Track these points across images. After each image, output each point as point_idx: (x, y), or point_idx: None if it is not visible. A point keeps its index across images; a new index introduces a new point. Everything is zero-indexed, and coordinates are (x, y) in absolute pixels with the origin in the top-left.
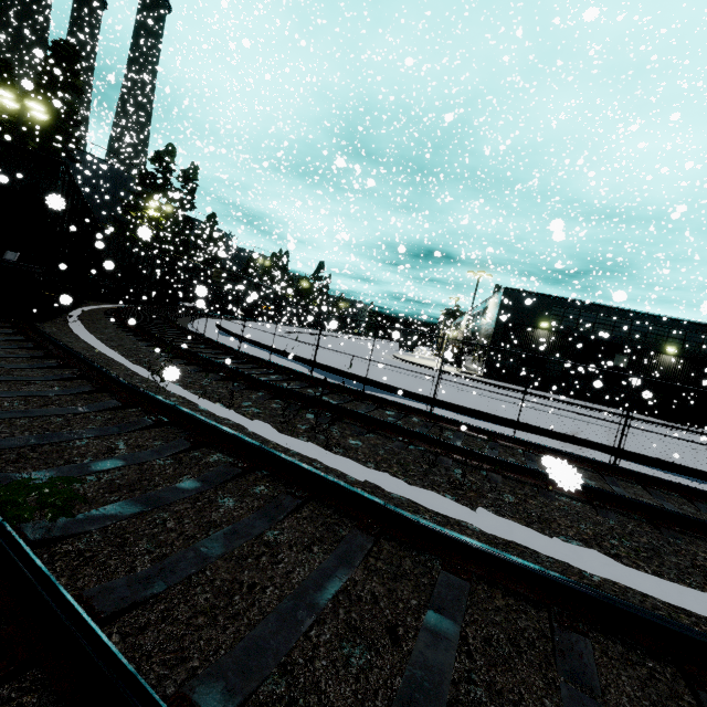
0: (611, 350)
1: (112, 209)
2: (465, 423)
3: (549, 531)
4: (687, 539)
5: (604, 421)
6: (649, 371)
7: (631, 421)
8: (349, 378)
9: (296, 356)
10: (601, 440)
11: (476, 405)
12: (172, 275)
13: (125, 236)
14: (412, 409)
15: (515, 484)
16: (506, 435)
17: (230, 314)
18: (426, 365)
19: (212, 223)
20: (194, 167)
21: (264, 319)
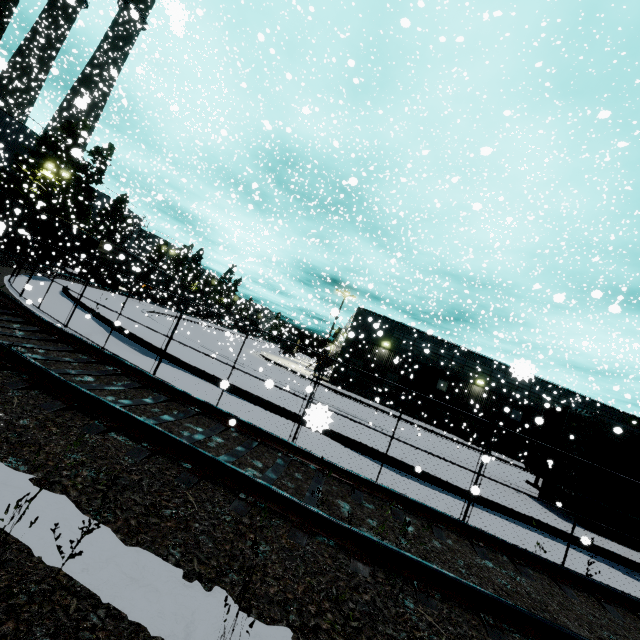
0: (436, 375)
1: (7, 161)
2: (152, 376)
3: (4, 451)
4: (207, 487)
5: (403, 430)
6: (462, 398)
7: (435, 436)
8: (138, 343)
9: (104, 317)
10: (343, 430)
11: (247, 385)
12: (49, 235)
13: (10, 188)
14: (112, 357)
15: (77, 417)
16: (183, 392)
17: (108, 286)
18: (282, 364)
19: (123, 203)
20: (110, 147)
21: (141, 297)
